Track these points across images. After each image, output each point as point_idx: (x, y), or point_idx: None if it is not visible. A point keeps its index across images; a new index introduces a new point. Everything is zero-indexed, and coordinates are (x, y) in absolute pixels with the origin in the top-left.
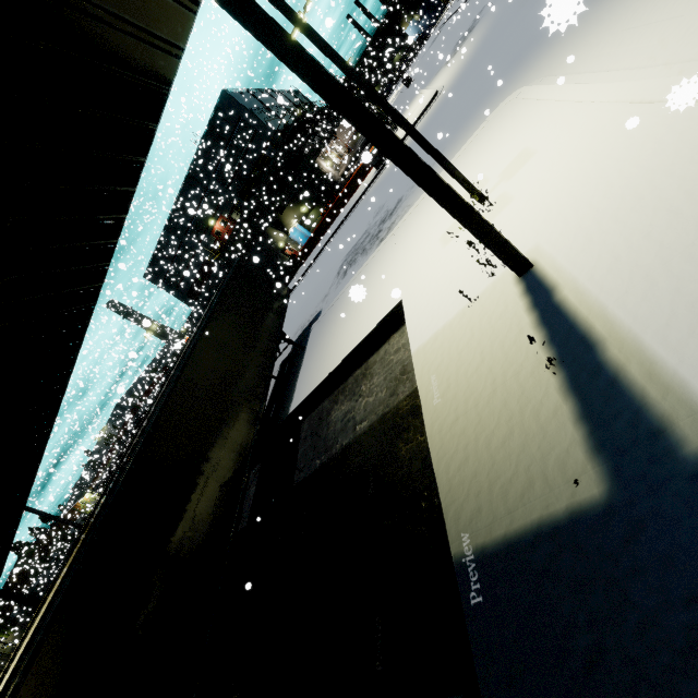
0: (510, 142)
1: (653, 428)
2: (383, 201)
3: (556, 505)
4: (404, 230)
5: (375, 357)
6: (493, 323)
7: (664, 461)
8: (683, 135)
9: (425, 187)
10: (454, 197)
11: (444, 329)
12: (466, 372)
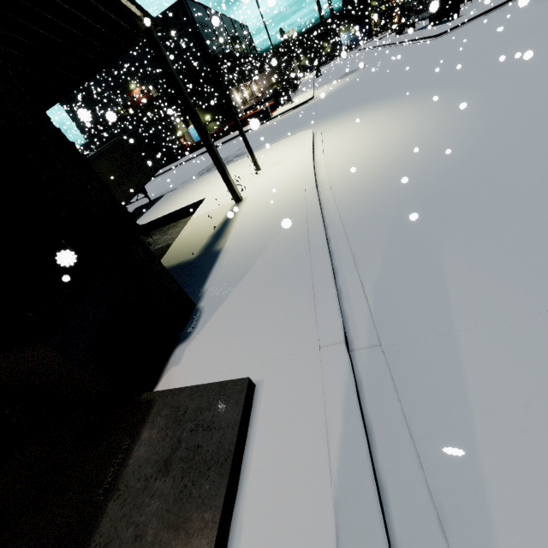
0: (286, 152)
1: (216, 245)
2: None
3: (186, 259)
4: (234, 166)
5: (184, 220)
6: (218, 215)
7: (210, 251)
8: (293, 180)
9: (208, 150)
10: (218, 160)
11: (206, 213)
12: (198, 227)
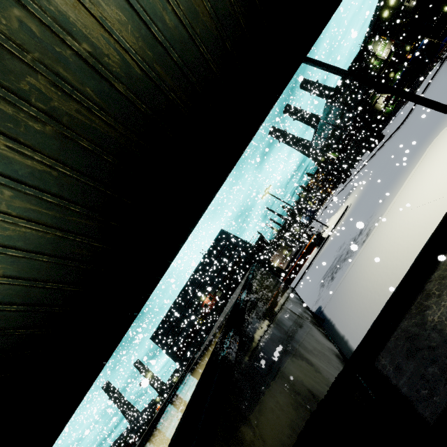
0: None
1: None
2: (340, 243)
3: None
4: (396, 208)
5: None
6: None
7: None
8: None
9: None
10: None
11: None
12: None
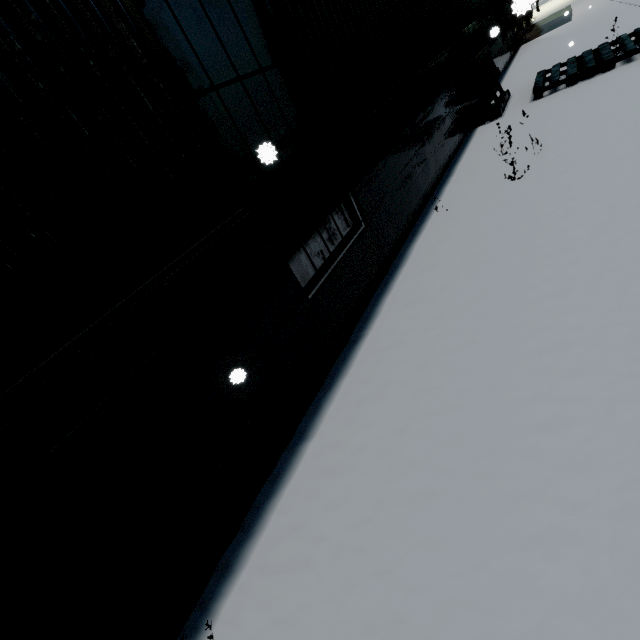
0: None
1: None
2: None
3: None
4: None
5: None
6: None
7: None
8: None
9: None
10: None
11: None
12: None
